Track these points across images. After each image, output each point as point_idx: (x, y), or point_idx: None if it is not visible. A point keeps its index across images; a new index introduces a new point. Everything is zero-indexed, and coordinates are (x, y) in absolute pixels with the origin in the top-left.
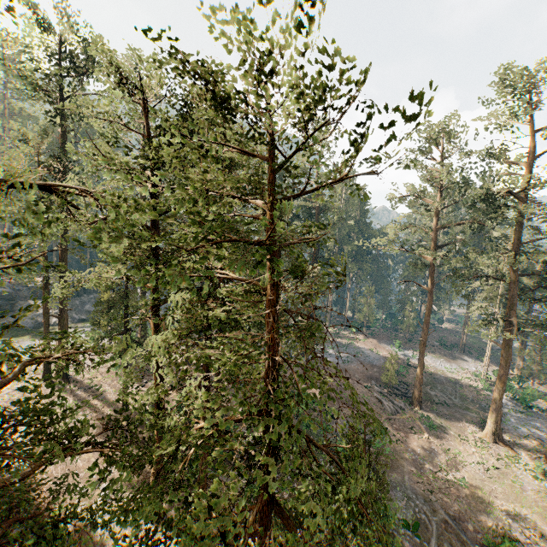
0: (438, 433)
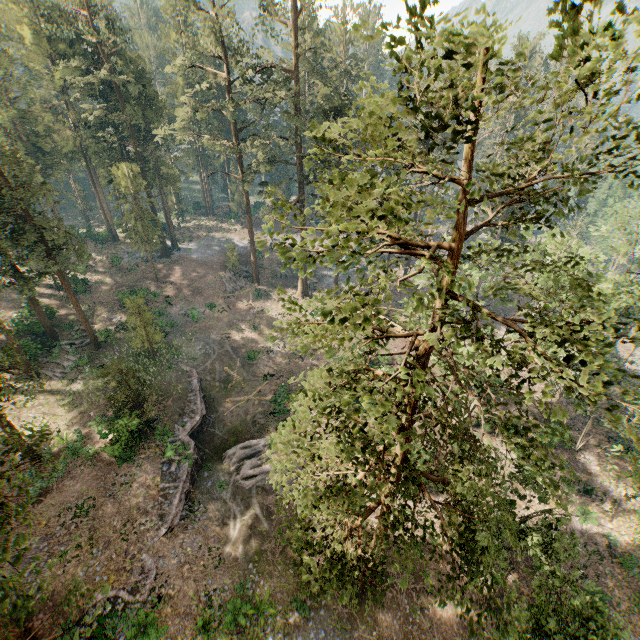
0: (261, 300)
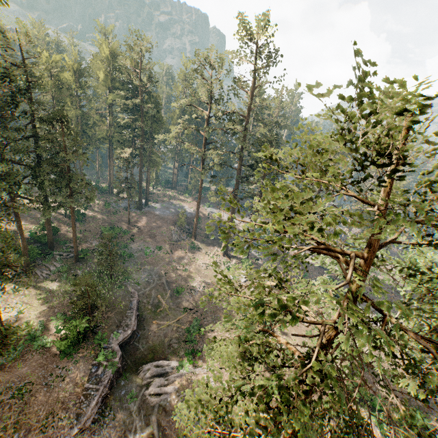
0: (194, 251)
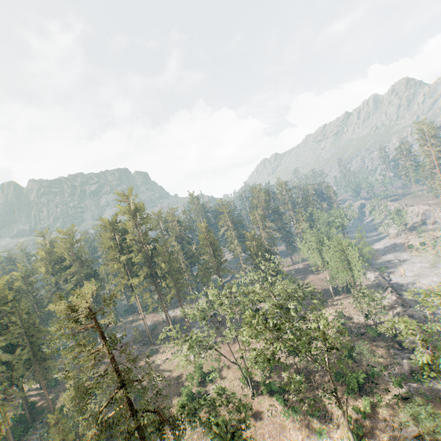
0: (153, 355)
